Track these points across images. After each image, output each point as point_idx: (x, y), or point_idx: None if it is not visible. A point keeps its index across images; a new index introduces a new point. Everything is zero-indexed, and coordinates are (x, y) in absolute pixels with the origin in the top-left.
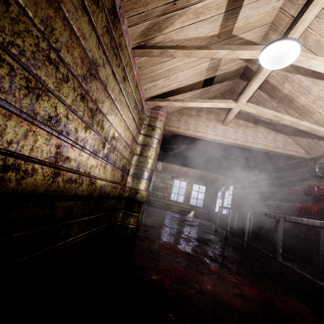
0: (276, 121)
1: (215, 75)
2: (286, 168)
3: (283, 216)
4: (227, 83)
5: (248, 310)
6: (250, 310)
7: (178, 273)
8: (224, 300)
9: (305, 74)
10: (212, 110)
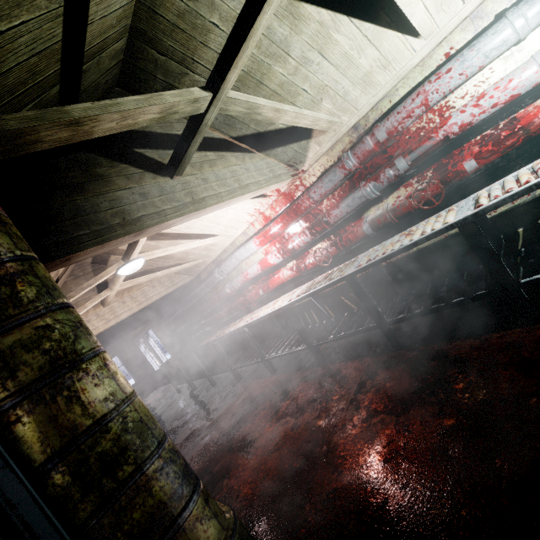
0: (150, 268)
1: (59, 276)
2: (186, 291)
3: (214, 341)
4: (71, 266)
5: (239, 417)
6: (240, 416)
7: (196, 454)
8: (228, 429)
9: (147, 239)
10: (77, 300)
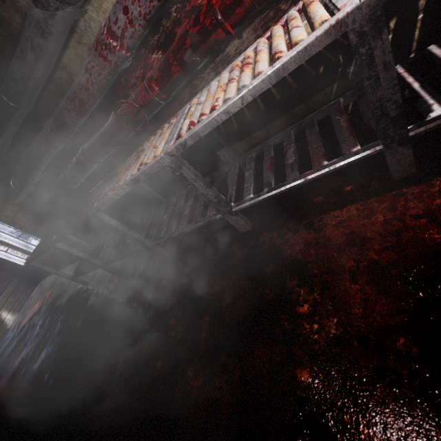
0: None
1: None
2: None
3: (178, 148)
4: None
5: None
6: None
7: None
8: None
9: None
10: None
